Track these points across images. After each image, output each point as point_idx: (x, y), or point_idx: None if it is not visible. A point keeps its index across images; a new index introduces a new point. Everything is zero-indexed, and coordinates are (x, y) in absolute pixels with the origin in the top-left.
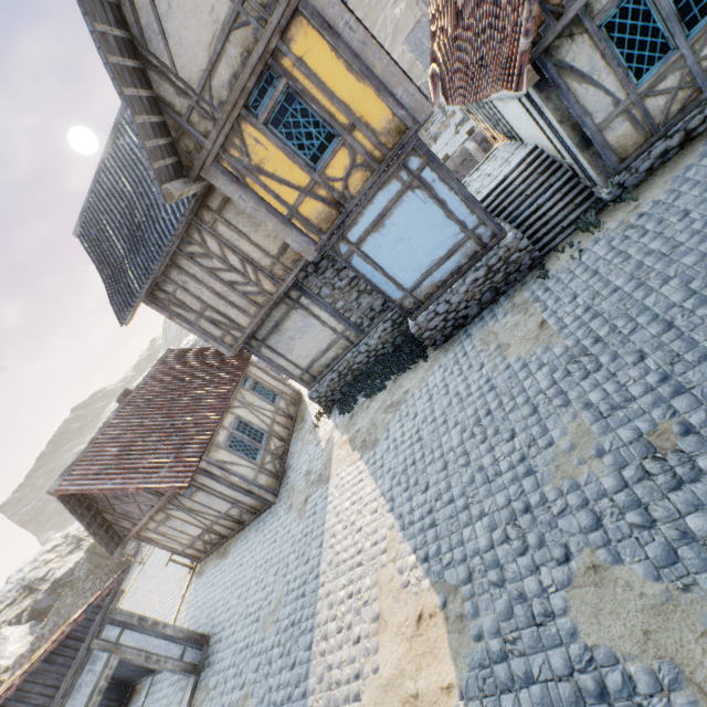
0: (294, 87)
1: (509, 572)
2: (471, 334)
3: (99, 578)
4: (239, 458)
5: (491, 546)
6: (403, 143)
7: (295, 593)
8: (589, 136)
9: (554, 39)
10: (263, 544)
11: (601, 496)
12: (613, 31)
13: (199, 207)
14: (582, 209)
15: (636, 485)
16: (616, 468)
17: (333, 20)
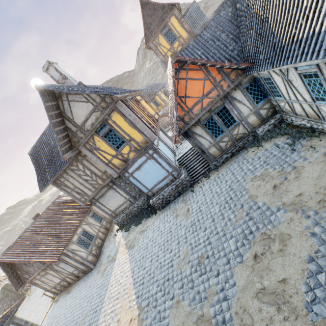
0: (112, 128)
1: (158, 302)
2: (170, 207)
3: (6, 302)
4: (81, 248)
5: (156, 292)
6: (147, 146)
7: (93, 310)
8: (204, 150)
9: (187, 129)
10: (85, 287)
11: (185, 277)
12: (207, 126)
13: (77, 154)
14: (206, 169)
15: (193, 274)
16: (191, 267)
17: (125, 113)
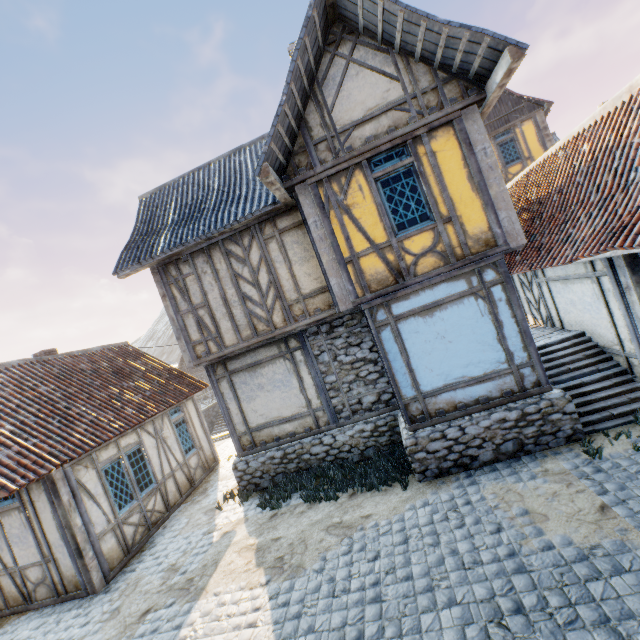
0: (417, 167)
1: None
2: (478, 481)
3: None
4: (103, 494)
5: None
6: (487, 254)
7: None
8: None
9: None
10: None
11: None
12: None
13: (267, 218)
14: (638, 405)
15: None
16: None
17: (474, 142)
